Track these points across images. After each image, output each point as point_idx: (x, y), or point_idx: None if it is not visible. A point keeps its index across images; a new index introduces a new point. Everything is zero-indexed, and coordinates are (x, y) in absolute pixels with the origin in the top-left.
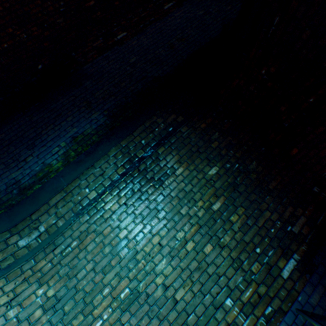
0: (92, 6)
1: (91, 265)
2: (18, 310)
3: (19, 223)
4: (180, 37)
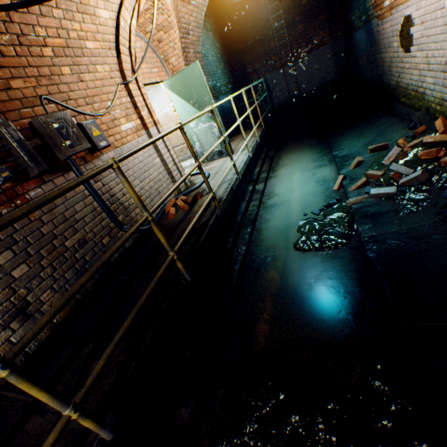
0: None
1: None
2: None
3: None
4: None
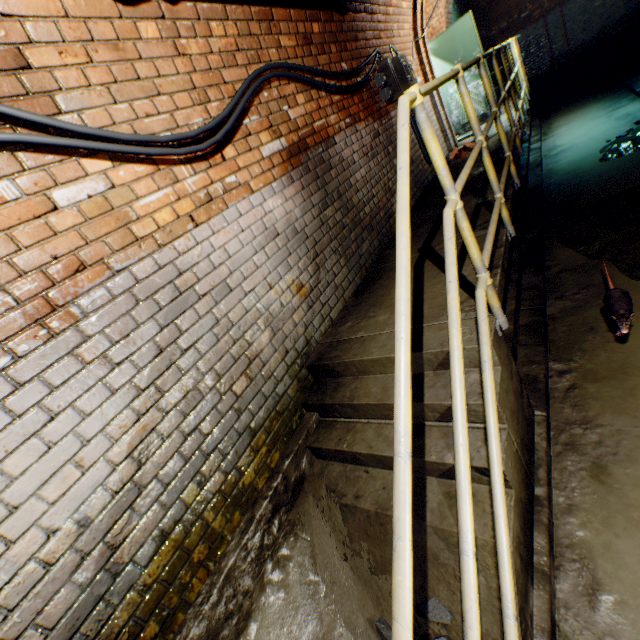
0: None
1: None
2: None
3: None
4: None
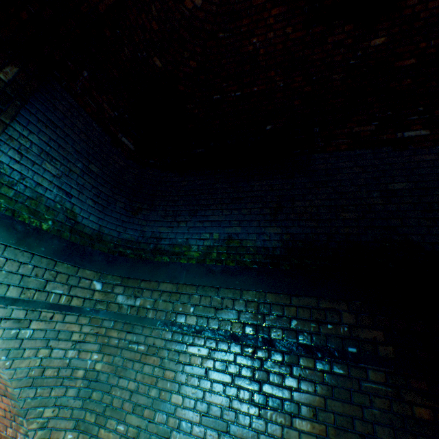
0: (406, 67)
1: (134, 386)
2: (75, 355)
3: (131, 278)
4: None
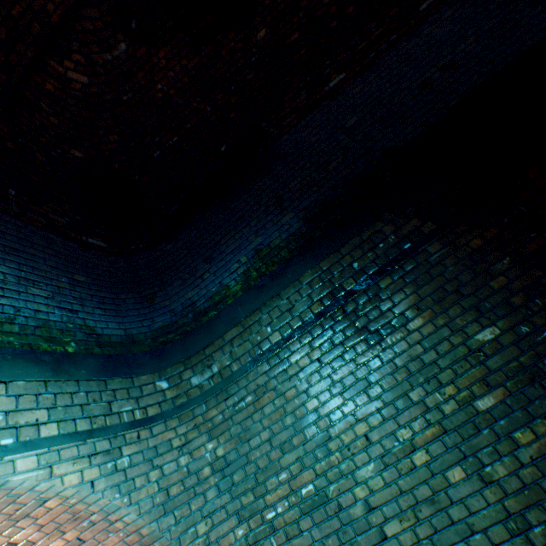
0: (295, 41)
1: (267, 434)
2: (188, 459)
3: (192, 356)
4: (446, 62)
